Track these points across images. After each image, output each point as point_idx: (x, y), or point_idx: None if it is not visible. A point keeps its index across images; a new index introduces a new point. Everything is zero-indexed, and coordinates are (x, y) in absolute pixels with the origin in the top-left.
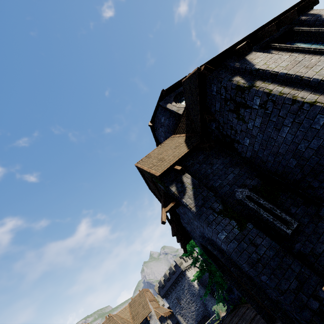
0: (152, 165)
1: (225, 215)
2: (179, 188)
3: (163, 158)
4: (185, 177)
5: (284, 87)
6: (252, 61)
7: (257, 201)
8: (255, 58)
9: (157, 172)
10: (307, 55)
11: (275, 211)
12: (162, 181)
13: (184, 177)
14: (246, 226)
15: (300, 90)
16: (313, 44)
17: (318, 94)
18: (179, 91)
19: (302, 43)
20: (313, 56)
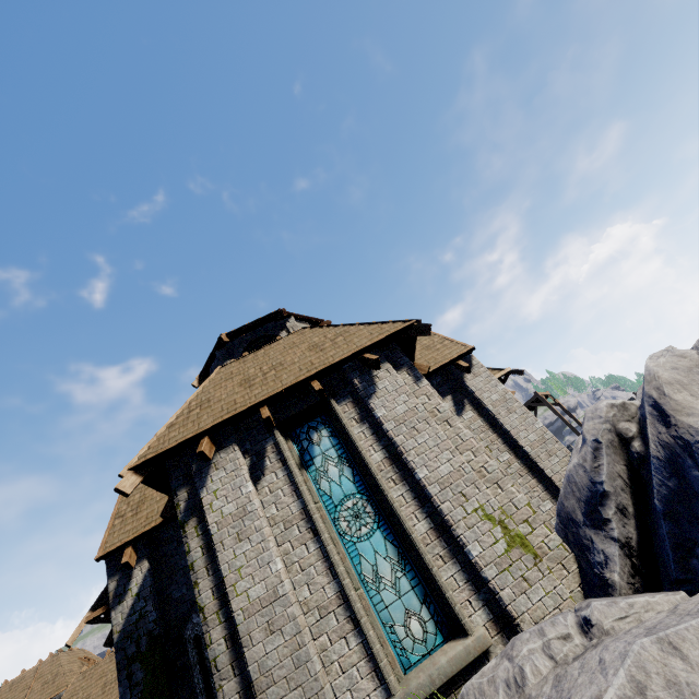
0: (124, 510)
1: (146, 663)
2: (120, 588)
3: (146, 501)
4: (138, 568)
5: (203, 555)
6: (211, 473)
7: (204, 650)
8: (219, 468)
9: (102, 548)
10: (287, 487)
11: (211, 678)
12: (106, 562)
13: (138, 567)
14: (160, 692)
15: (211, 573)
16: (334, 446)
17: (216, 594)
18: (262, 335)
19: (330, 433)
20: (289, 495)
